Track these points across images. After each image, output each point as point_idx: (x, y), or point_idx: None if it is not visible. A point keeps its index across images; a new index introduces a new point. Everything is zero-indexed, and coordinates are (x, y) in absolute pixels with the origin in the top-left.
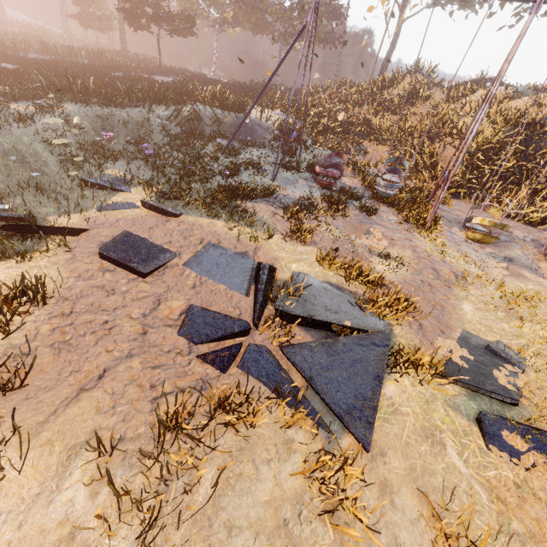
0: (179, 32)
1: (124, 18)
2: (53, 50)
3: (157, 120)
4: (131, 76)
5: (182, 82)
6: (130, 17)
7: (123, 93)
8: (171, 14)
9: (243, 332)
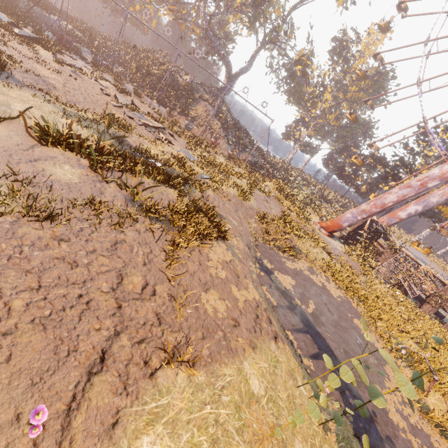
0: None
1: None
2: None
3: None
4: None
5: None
6: None
7: None
8: None
9: None
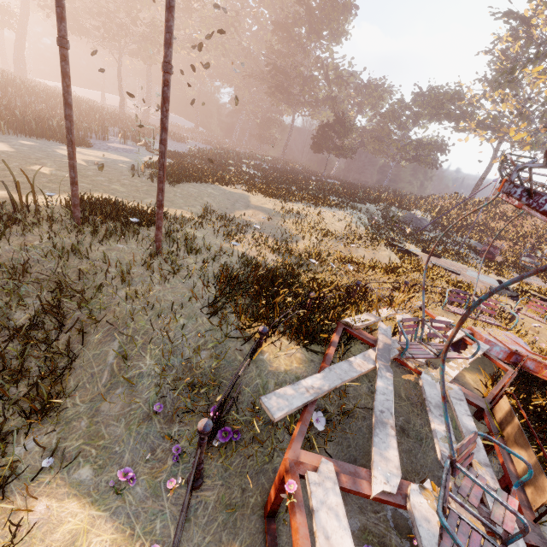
0: (345, 156)
1: (311, 146)
2: (257, 158)
3: (384, 212)
4: (322, 180)
5: (365, 189)
6: (316, 146)
7: (350, 195)
8: (344, 147)
9: (516, 296)
